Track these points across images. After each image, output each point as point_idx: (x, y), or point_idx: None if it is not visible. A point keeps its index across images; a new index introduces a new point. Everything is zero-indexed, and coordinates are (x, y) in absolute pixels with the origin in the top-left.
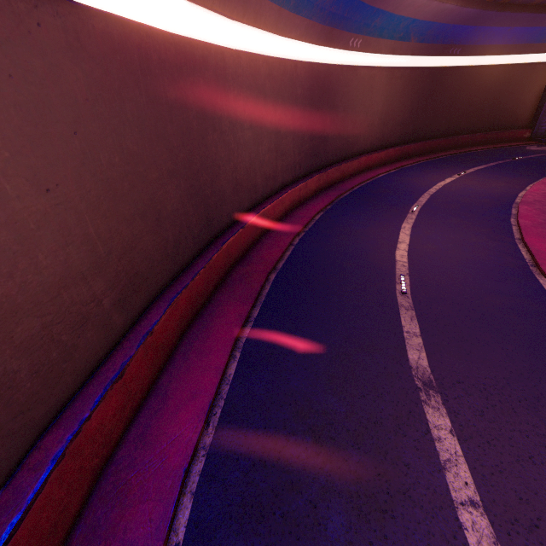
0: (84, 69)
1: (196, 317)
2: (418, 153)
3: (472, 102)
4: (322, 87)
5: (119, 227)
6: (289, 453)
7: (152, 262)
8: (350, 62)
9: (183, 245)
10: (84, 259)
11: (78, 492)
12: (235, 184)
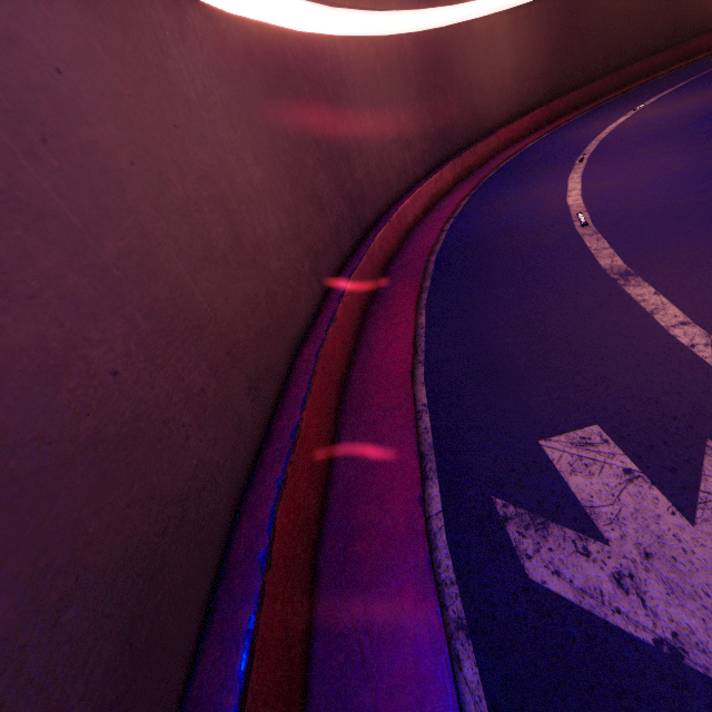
0: (256, 71)
1: (371, 301)
2: (574, 107)
3: (635, 17)
4: (434, 57)
5: (300, 205)
6: (498, 345)
7: (325, 244)
8: (459, 19)
9: (343, 235)
10: (288, 225)
11: (334, 391)
12: (370, 179)
